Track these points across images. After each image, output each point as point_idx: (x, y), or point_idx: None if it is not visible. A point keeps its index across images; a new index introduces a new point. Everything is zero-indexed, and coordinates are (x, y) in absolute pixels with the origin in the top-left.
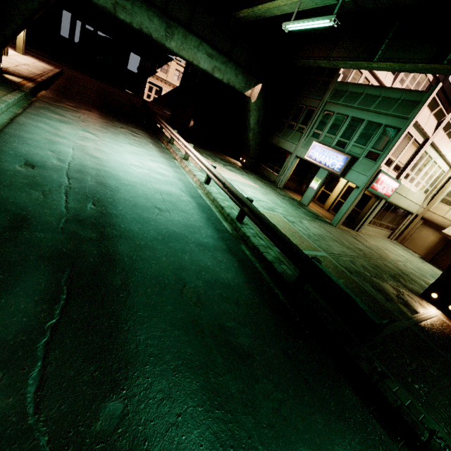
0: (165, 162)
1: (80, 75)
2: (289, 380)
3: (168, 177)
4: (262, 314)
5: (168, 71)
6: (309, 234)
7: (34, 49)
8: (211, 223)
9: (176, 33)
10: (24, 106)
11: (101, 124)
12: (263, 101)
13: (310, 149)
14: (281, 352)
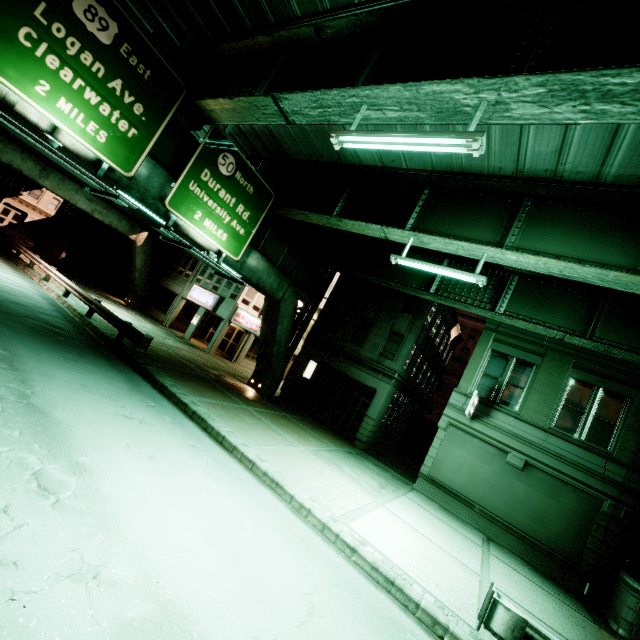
0: (19, 277)
1: None
2: (83, 348)
3: (21, 284)
4: (80, 338)
5: (40, 197)
6: (165, 343)
7: None
8: (58, 311)
9: (53, 176)
10: None
11: None
12: (151, 247)
13: (192, 291)
14: (84, 345)
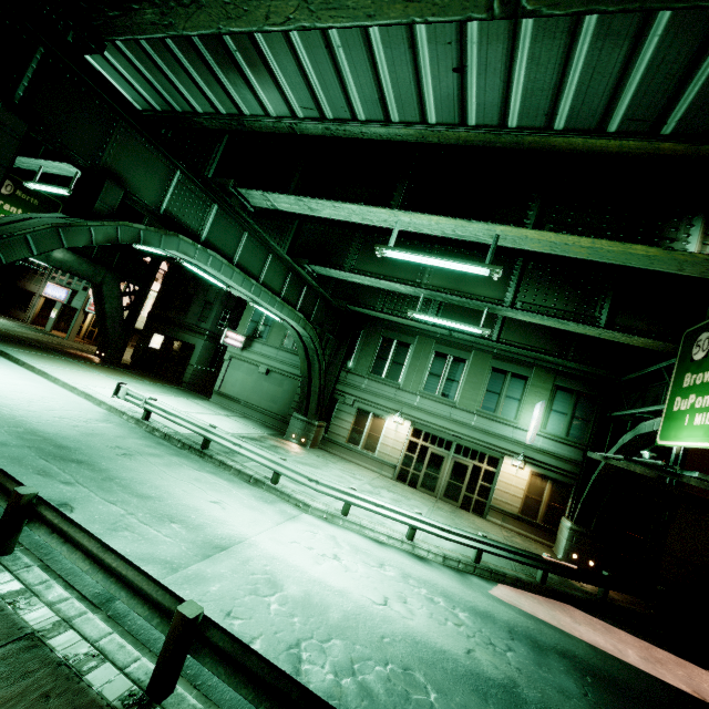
0: None
1: None
2: None
3: None
4: None
5: None
6: (10, 329)
7: None
8: None
9: None
10: None
11: None
12: None
13: (46, 288)
14: None
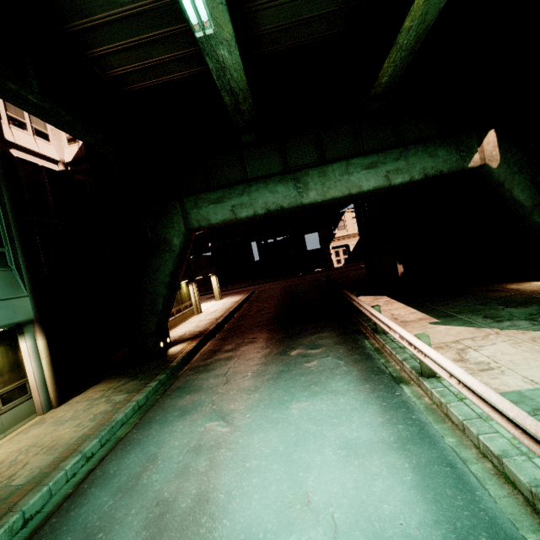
0: (378, 427)
1: (270, 284)
2: None
3: None
4: None
5: (345, 225)
6: None
7: (238, 285)
8: None
9: (309, 180)
10: (150, 404)
11: (256, 366)
12: (520, 149)
13: None
14: None
